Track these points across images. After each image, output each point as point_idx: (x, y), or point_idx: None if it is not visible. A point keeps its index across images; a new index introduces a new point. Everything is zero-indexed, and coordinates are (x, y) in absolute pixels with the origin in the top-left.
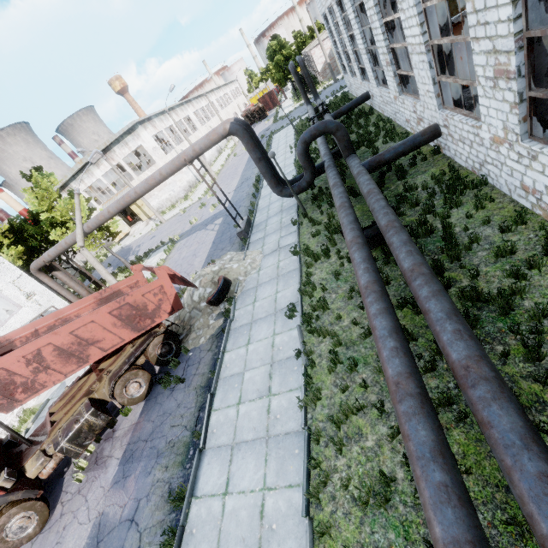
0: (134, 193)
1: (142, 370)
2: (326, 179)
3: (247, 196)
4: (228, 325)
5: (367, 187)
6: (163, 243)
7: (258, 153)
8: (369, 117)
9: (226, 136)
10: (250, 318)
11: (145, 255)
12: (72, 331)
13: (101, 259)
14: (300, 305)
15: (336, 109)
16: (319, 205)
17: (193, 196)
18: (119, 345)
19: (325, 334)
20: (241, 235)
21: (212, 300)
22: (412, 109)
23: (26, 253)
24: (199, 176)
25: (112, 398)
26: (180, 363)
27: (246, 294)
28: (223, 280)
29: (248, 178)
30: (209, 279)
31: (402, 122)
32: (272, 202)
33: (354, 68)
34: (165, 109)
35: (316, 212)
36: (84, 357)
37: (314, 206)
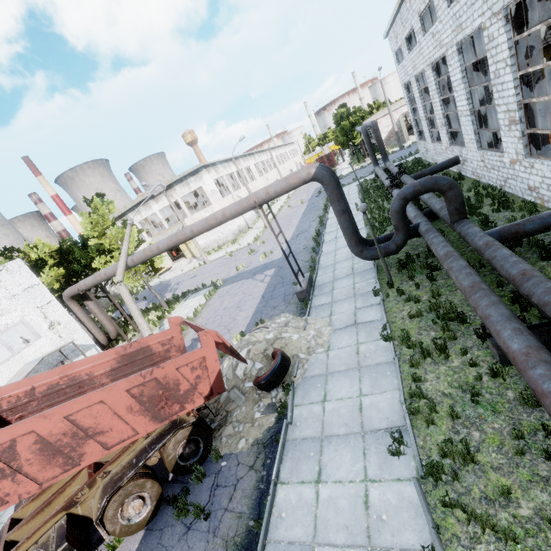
0: (190, 232)
1: (152, 479)
2: (413, 244)
3: (304, 249)
4: (283, 432)
5: (518, 267)
6: (204, 286)
7: (342, 204)
8: (461, 182)
9: (308, 181)
10: (319, 428)
11: (182, 295)
12: (69, 414)
13: (138, 290)
14: (413, 435)
15: (410, 172)
16: (412, 275)
17: (242, 241)
18: (129, 440)
19: (484, 524)
20: (300, 295)
21: (263, 382)
22: (549, 174)
23: (66, 277)
24: (250, 222)
25: (99, 524)
26: (205, 475)
27: (309, 382)
28: (280, 357)
29: (305, 230)
30: (260, 350)
31: (516, 190)
32: (339, 261)
33: (440, 133)
34: (230, 157)
35: (407, 284)
36: (75, 456)
37: (404, 276)
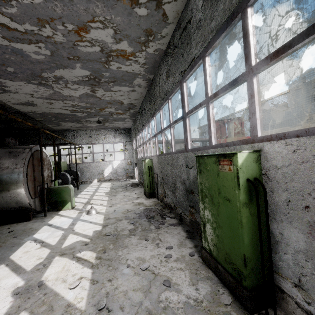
0: (194, 139)
1: None
2: None
3: None
4: None
5: None
6: None
7: None
8: None
9: None
10: None
11: None
12: None
13: None
14: None
15: None
16: None
17: None
18: None
19: None
20: None
21: None
22: None
23: None
24: None
25: None
26: None
27: None
28: None
29: None
30: None
31: None
32: None
33: None
34: None
35: None
36: None
37: None
